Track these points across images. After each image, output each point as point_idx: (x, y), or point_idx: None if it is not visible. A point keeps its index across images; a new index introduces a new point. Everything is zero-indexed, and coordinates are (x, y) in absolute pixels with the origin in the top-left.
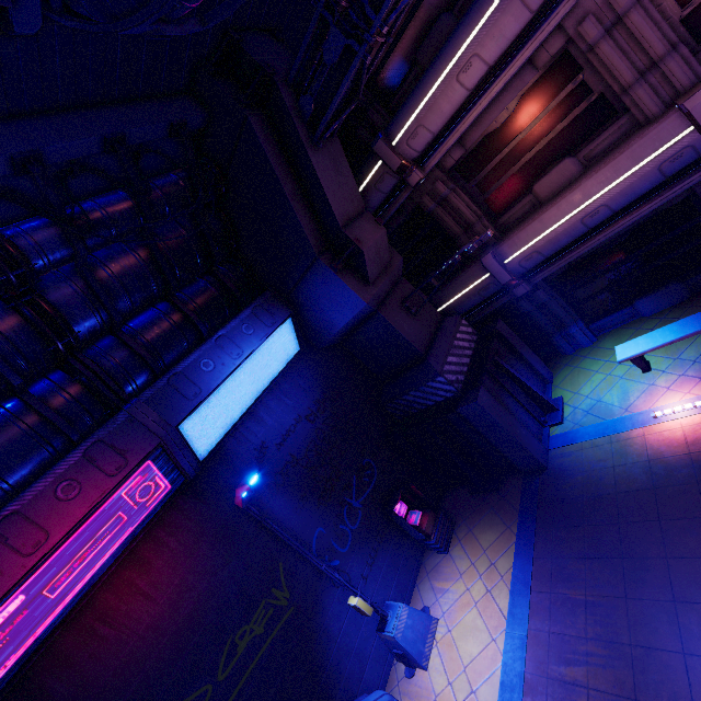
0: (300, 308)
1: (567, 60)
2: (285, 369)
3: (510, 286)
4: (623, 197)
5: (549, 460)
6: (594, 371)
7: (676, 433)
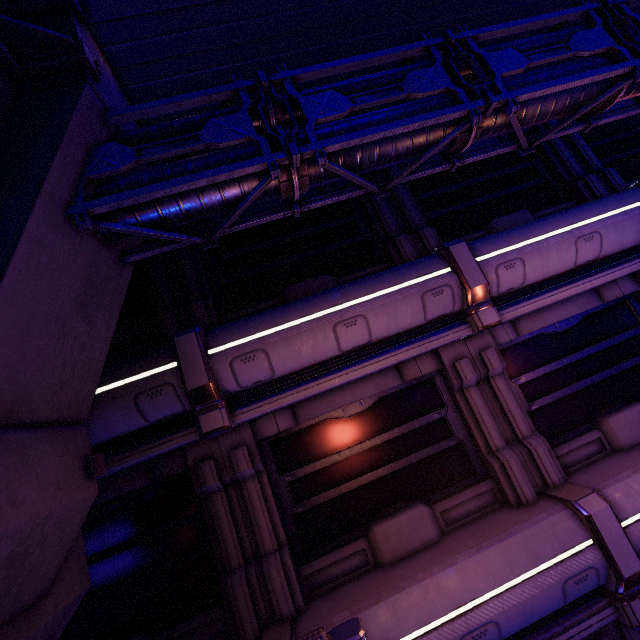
0: None
1: (430, 389)
2: None
3: None
4: (519, 617)
5: None
6: None
7: None
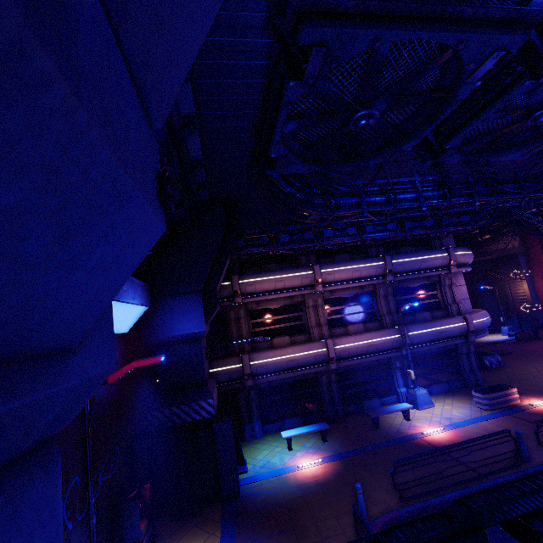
0: (158, 308)
1: (300, 306)
2: (119, 335)
3: (246, 378)
4: (303, 361)
5: (241, 491)
6: (263, 449)
7: (309, 473)
